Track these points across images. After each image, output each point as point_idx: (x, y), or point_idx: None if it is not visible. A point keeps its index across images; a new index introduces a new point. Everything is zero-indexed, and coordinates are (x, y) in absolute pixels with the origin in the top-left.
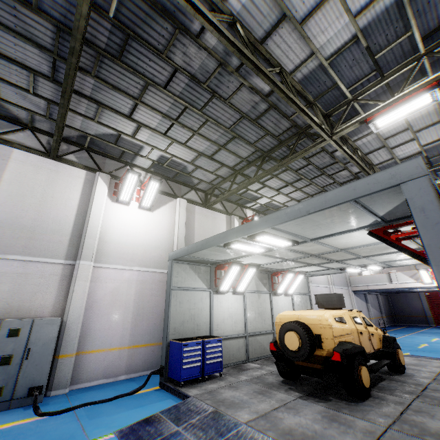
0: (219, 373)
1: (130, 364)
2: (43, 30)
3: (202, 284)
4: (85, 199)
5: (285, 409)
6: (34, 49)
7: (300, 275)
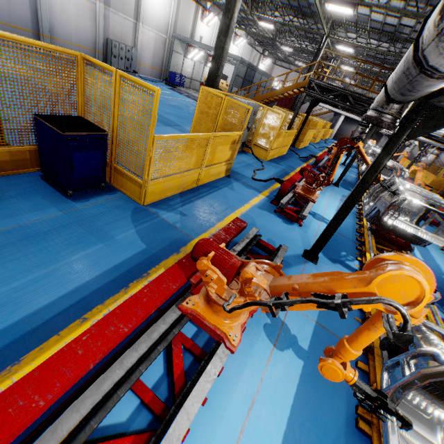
0: (183, 87)
1: (151, 74)
2: None
3: (182, 52)
4: None
5: None
6: None
7: None
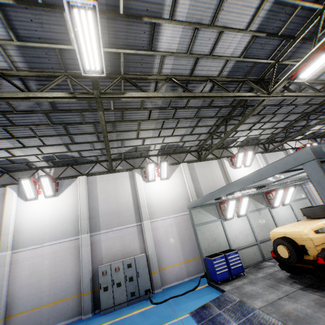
0: (243, 273)
1: (188, 271)
2: (89, 128)
3: (214, 218)
4: (133, 187)
5: (287, 298)
6: (88, 135)
7: (290, 188)
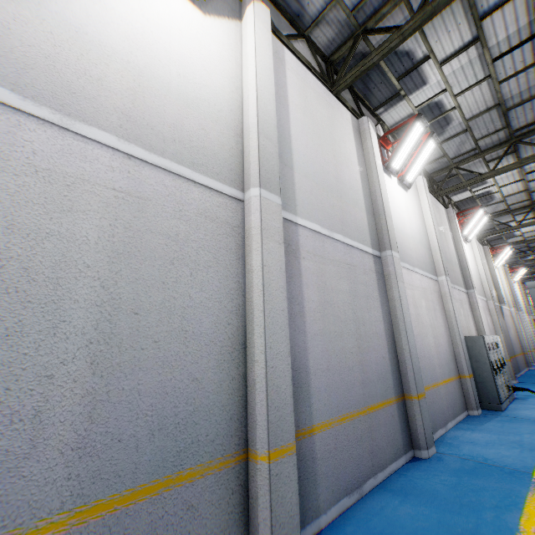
0: None
1: None
2: None
3: None
4: (451, 234)
5: None
6: None
7: None
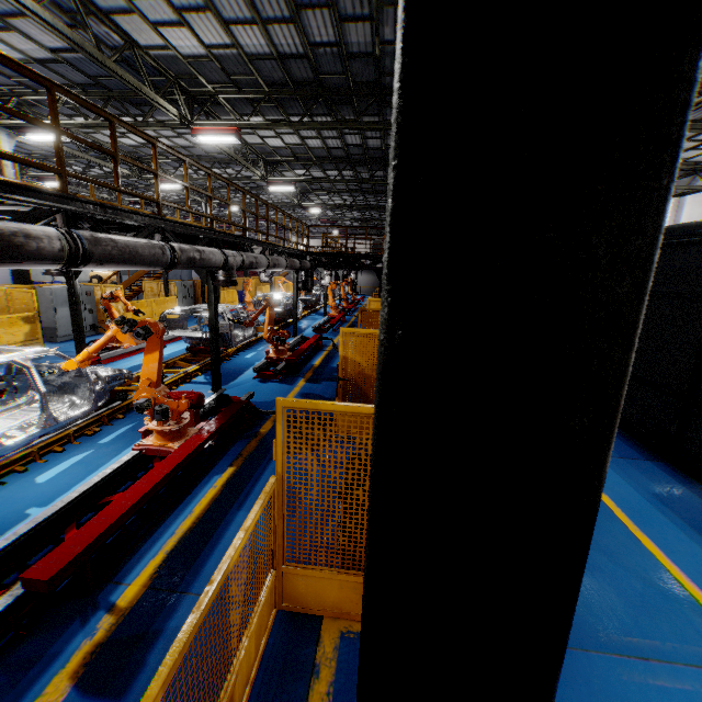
0: None
1: None
2: None
3: None
4: None
5: None
6: None
7: None
